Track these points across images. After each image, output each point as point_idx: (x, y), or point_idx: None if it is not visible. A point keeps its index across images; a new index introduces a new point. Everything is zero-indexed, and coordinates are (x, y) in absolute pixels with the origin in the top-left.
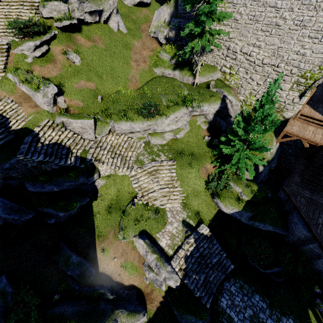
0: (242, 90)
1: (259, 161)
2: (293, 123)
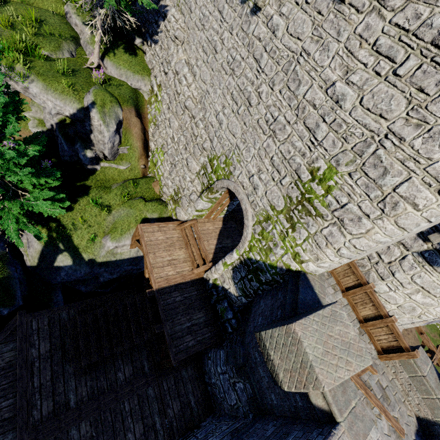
0: (157, 132)
1: (11, 232)
2: (170, 229)
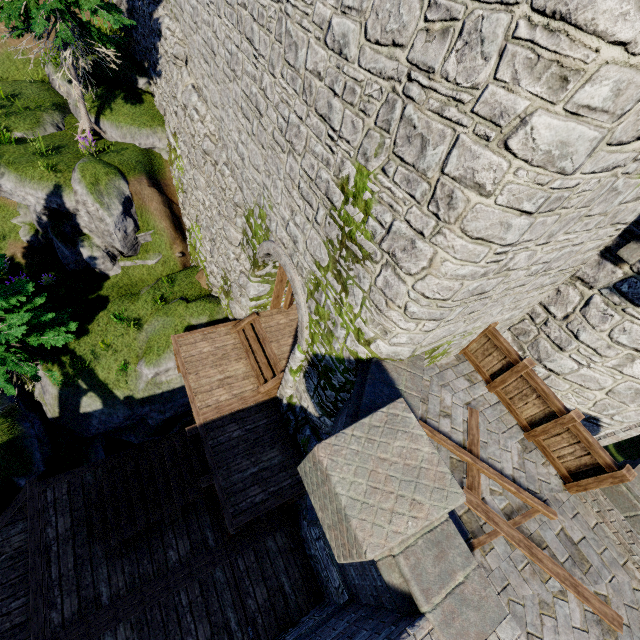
0: (187, 201)
1: None
2: (221, 335)
